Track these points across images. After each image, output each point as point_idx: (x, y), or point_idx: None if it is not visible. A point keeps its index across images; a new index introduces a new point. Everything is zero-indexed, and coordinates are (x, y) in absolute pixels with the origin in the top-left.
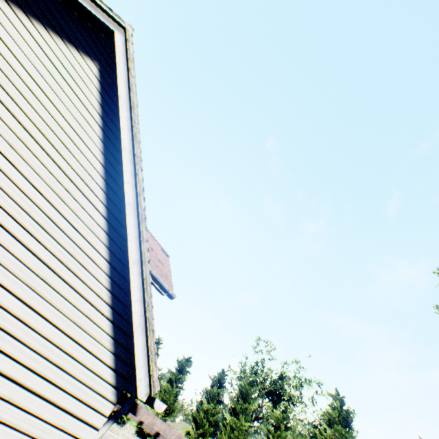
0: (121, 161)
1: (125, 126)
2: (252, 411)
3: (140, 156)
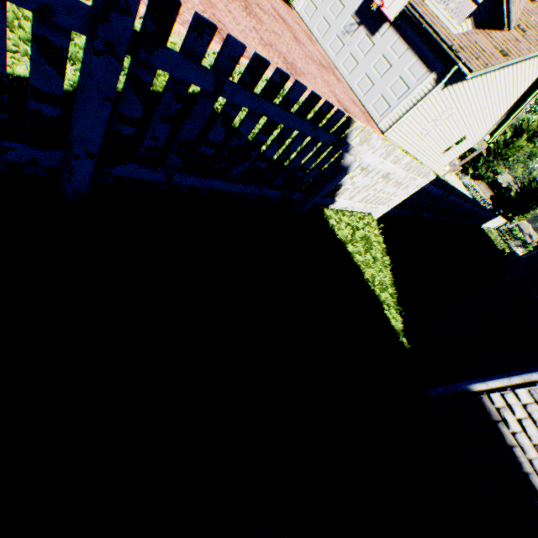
0: (534, 91)
1: None
2: None
3: None
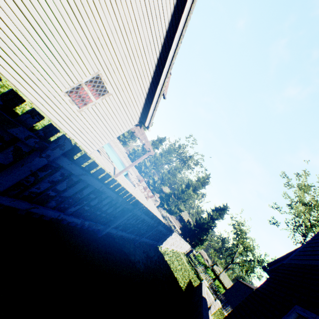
0: (175, 35)
1: (185, 14)
2: (169, 160)
3: (183, 35)
